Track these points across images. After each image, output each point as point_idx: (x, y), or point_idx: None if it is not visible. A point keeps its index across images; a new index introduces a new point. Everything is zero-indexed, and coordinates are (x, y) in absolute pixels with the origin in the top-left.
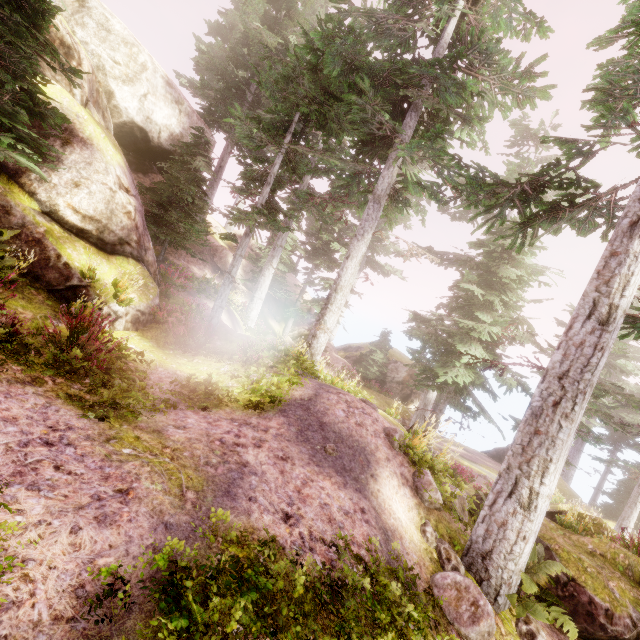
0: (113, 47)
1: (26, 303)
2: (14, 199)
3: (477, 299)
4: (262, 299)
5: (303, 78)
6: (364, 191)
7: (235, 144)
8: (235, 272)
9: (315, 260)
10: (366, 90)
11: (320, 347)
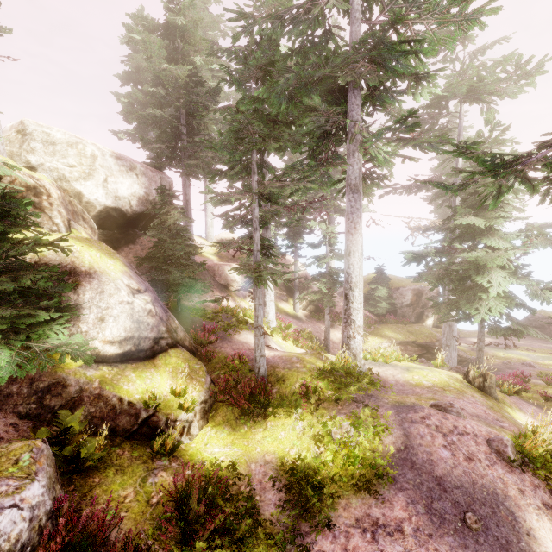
0: (63, 155)
1: (121, 476)
2: (63, 370)
3: (476, 226)
4: (273, 300)
5: (252, 125)
6: (335, 182)
7: (190, 176)
8: (261, 321)
9: (297, 239)
10: (316, 105)
11: (359, 346)
